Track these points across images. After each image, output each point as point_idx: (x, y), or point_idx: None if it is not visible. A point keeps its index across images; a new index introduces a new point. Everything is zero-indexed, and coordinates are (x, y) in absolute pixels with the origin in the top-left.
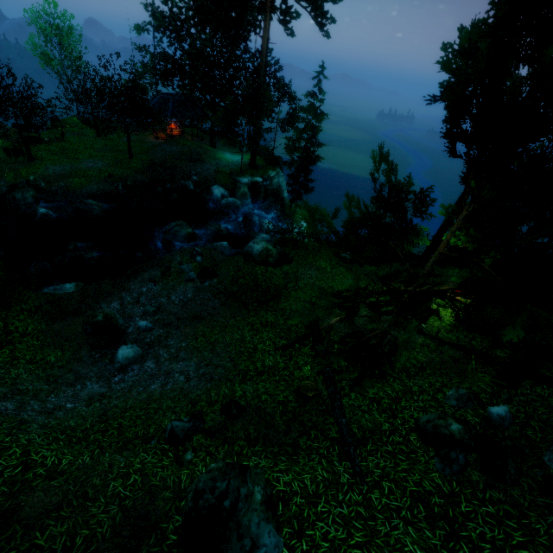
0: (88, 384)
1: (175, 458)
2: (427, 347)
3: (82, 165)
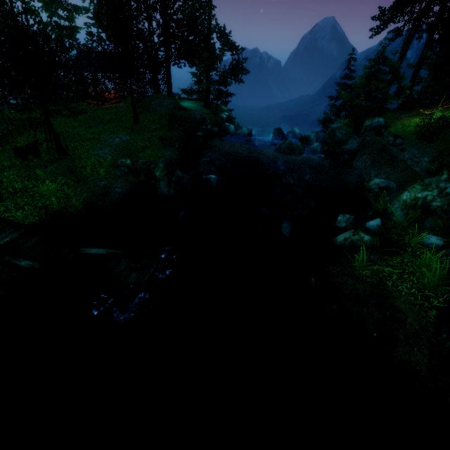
0: None
1: None
2: None
3: (113, 142)
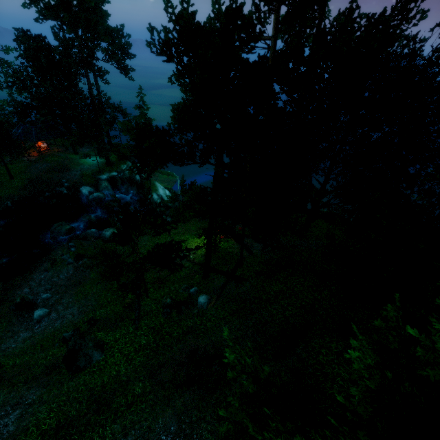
0: (21, 334)
1: (66, 346)
2: (188, 268)
3: None
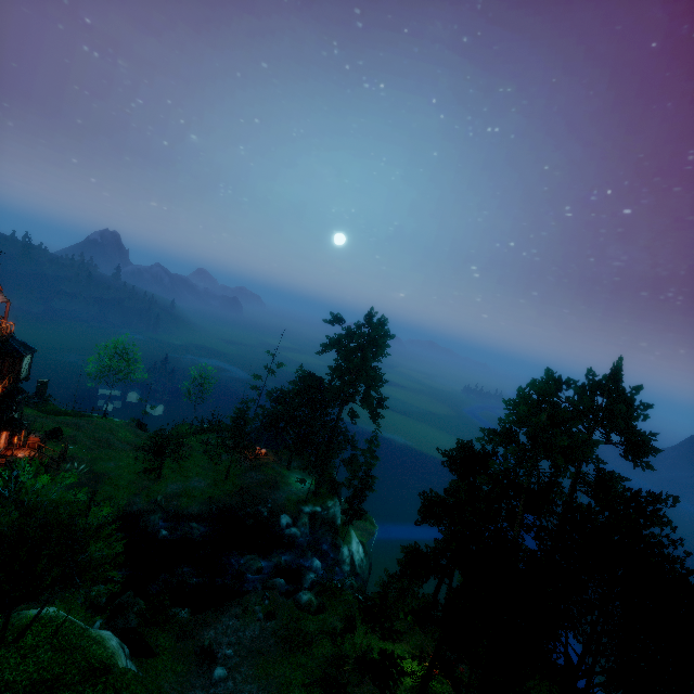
0: (197, 691)
1: None
2: None
3: (191, 484)
